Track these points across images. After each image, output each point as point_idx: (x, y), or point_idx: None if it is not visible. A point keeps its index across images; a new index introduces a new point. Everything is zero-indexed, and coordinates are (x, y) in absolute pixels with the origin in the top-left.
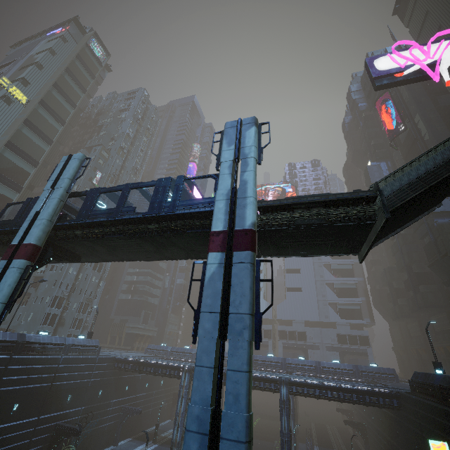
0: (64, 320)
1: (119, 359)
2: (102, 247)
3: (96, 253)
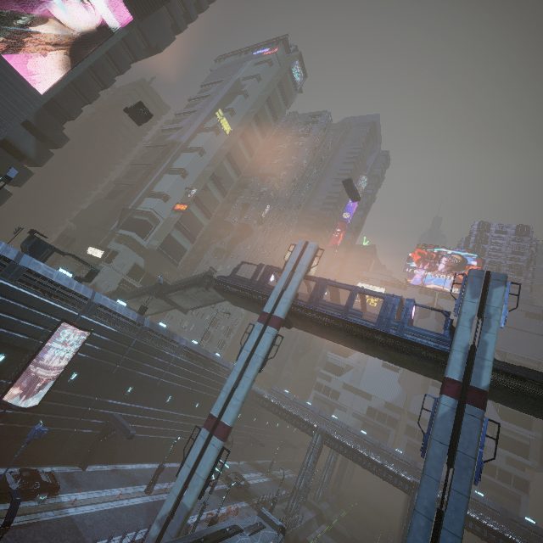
0: (212, 338)
1: (258, 394)
2: (318, 329)
3: (307, 327)
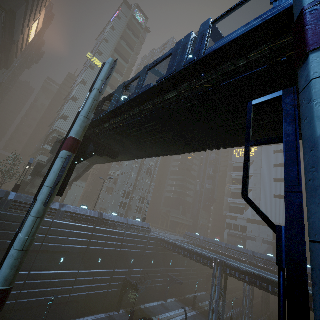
0: (131, 207)
1: (164, 240)
2: (129, 141)
3: (128, 149)
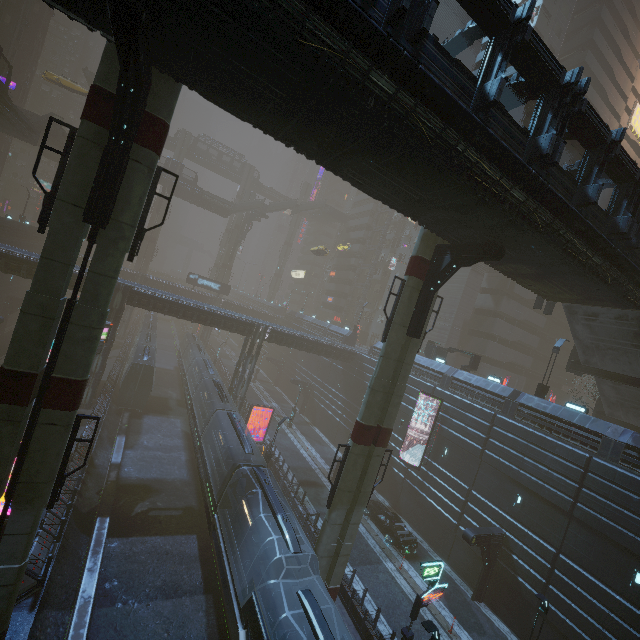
0: None
1: None
2: (431, 212)
3: (473, 224)
